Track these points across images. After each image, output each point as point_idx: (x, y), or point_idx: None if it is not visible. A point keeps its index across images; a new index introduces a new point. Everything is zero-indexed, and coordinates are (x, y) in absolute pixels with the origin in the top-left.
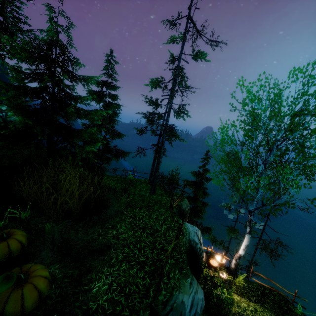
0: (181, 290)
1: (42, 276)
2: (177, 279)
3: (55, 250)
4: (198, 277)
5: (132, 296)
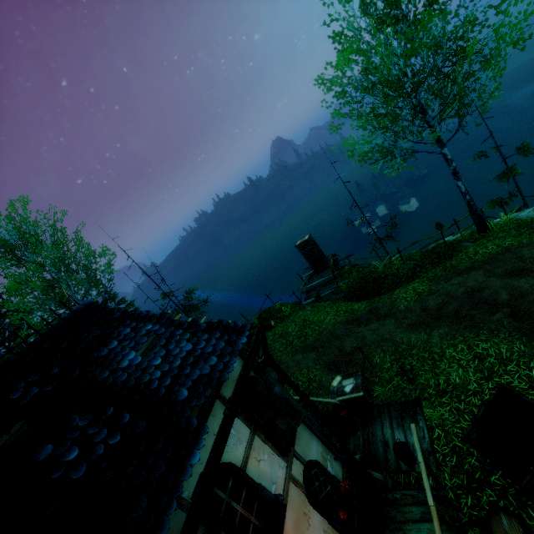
0: None
1: None
2: None
3: None
4: None
5: None
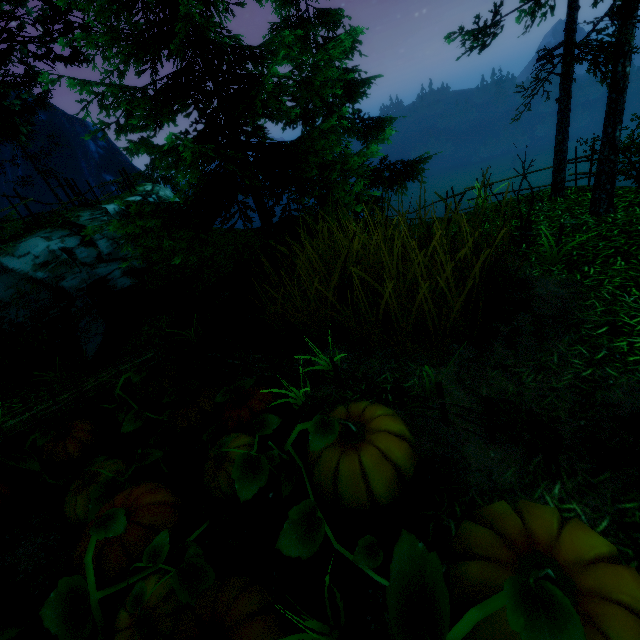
0: None
1: (603, 557)
2: None
3: (497, 438)
4: None
5: None
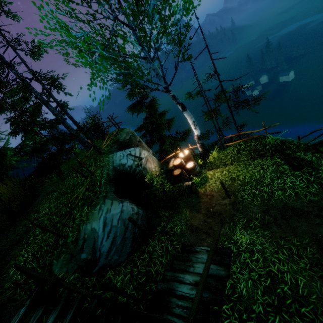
0: (90, 220)
1: None
2: (85, 214)
3: None
4: (149, 188)
5: (43, 256)
